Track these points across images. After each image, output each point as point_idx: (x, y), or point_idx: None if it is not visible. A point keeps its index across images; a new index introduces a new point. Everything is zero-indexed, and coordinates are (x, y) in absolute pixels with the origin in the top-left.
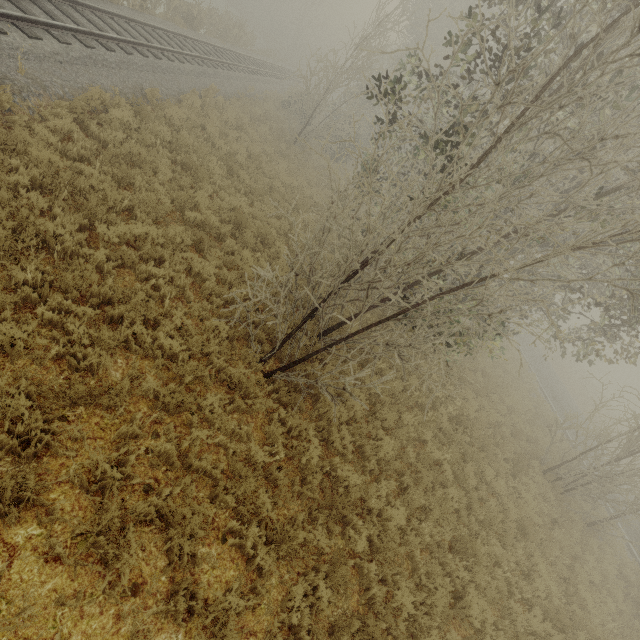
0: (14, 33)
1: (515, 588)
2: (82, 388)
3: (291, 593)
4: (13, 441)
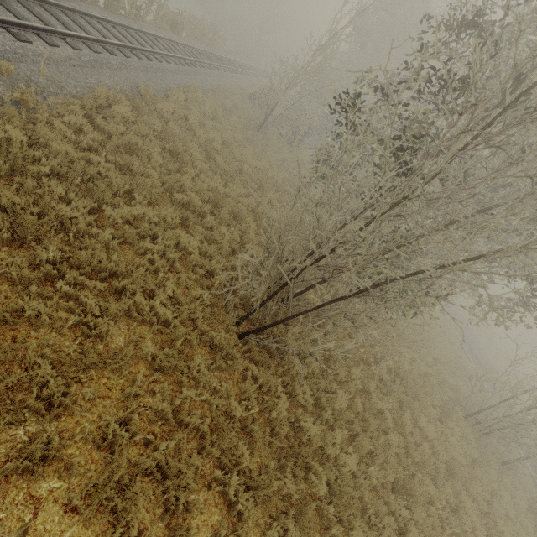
0: (37, 42)
1: (445, 523)
2: (96, 356)
3: (266, 536)
4: (39, 405)
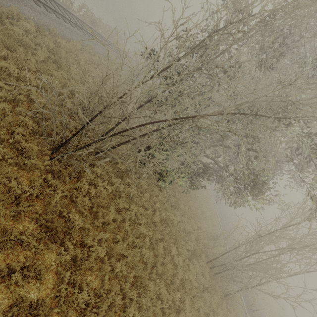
0: None
1: (168, 316)
2: None
3: None
4: None
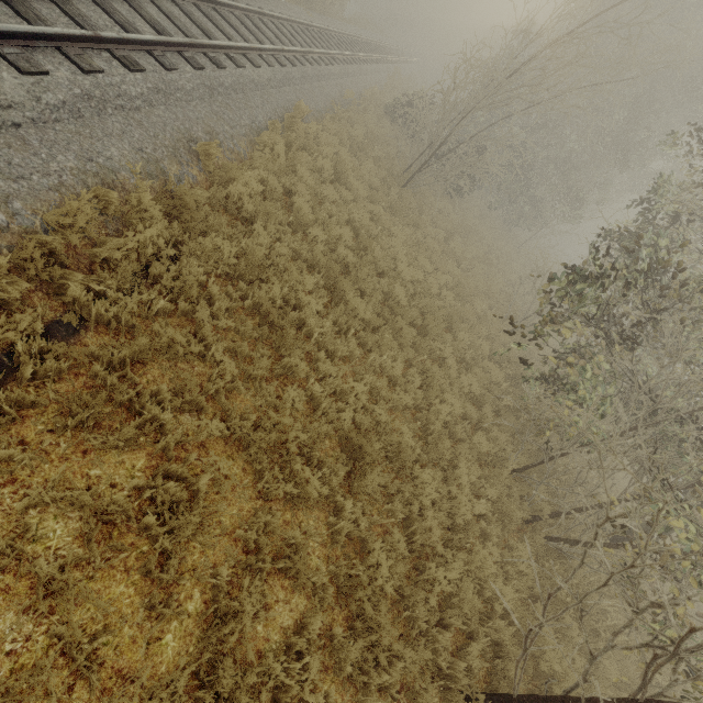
0: None
1: None
2: None
3: None
4: None
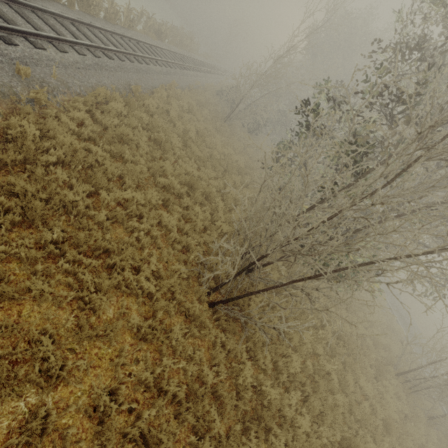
0: (50, 48)
1: None
2: (91, 332)
3: None
4: (40, 379)
